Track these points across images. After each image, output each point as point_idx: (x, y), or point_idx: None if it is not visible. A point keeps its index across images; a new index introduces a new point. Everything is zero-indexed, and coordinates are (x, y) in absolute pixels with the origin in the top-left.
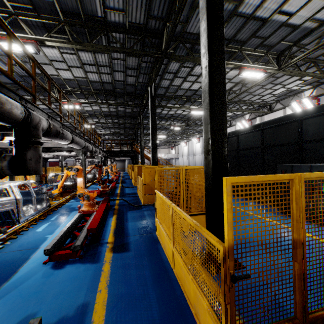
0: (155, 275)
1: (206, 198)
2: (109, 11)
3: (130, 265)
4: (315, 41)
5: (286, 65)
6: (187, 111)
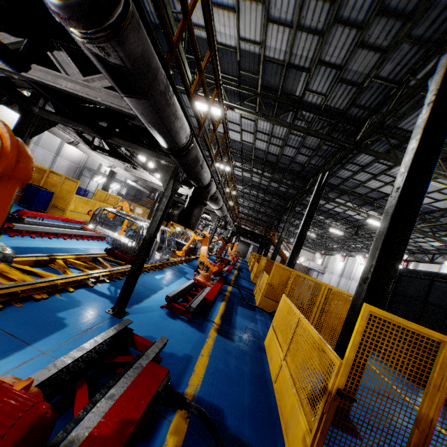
0: (253, 375)
1: (342, 330)
2: (309, 92)
3: (232, 353)
4: None
5: None
6: (362, 215)
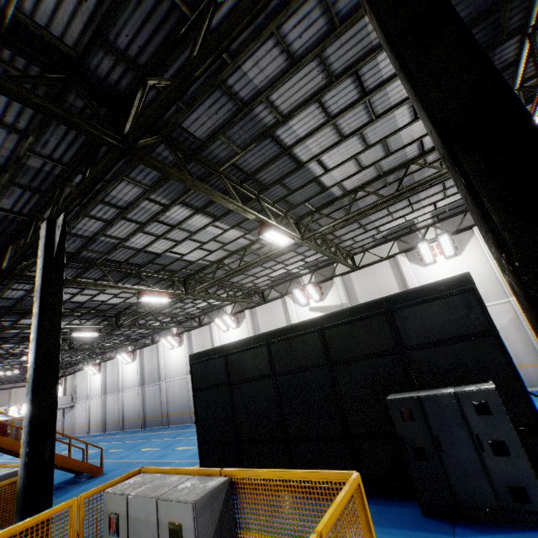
0: None
1: None
2: None
3: None
4: (333, 213)
5: (312, 234)
6: (122, 296)
